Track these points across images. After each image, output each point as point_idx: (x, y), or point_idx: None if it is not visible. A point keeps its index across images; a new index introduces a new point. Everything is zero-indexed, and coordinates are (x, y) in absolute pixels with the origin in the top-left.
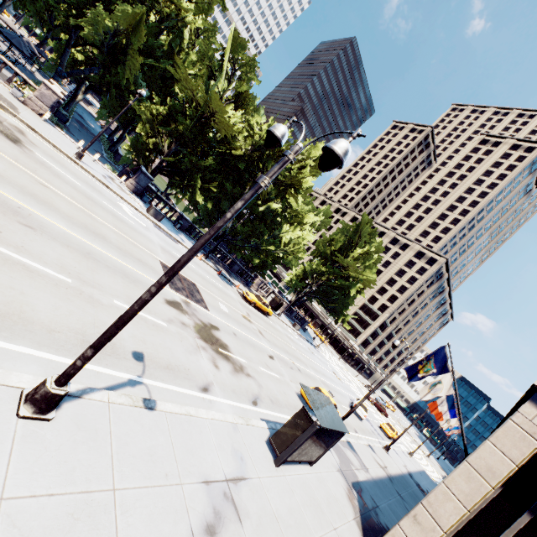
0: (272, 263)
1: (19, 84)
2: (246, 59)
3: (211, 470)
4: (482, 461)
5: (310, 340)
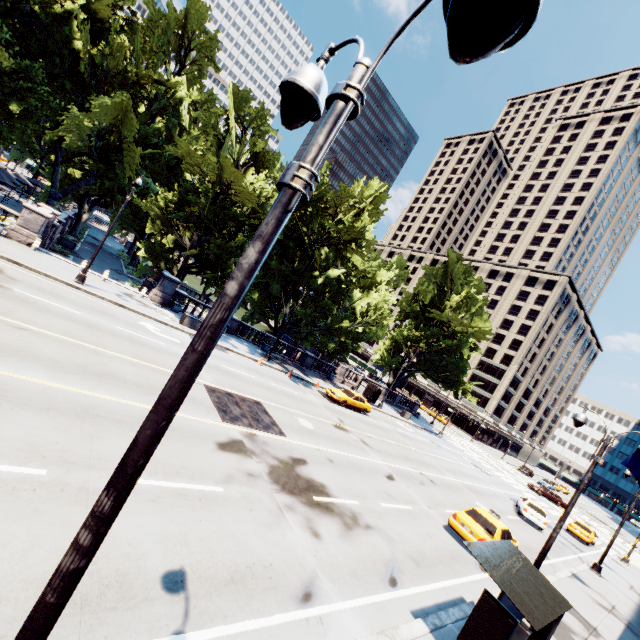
0: (352, 342)
1: None
2: (254, 112)
3: None
4: None
5: (428, 427)
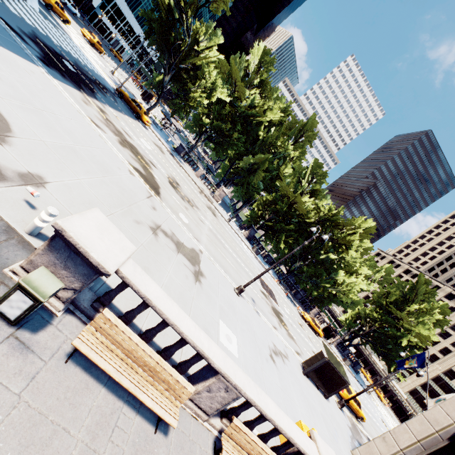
0: (328, 299)
1: (214, 190)
2: (320, 173)
3: (275, 344)
4: (432, 415)
5: (362, 383)
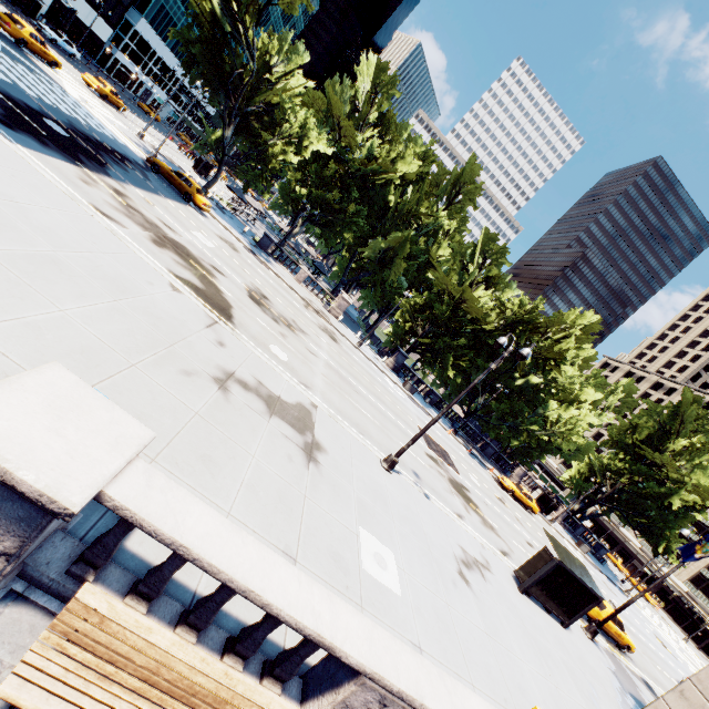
0: (538, 449)
1: (329, 300)
2: (496, 247)
3: (465, 547)
4: None
5: (612, 578)
